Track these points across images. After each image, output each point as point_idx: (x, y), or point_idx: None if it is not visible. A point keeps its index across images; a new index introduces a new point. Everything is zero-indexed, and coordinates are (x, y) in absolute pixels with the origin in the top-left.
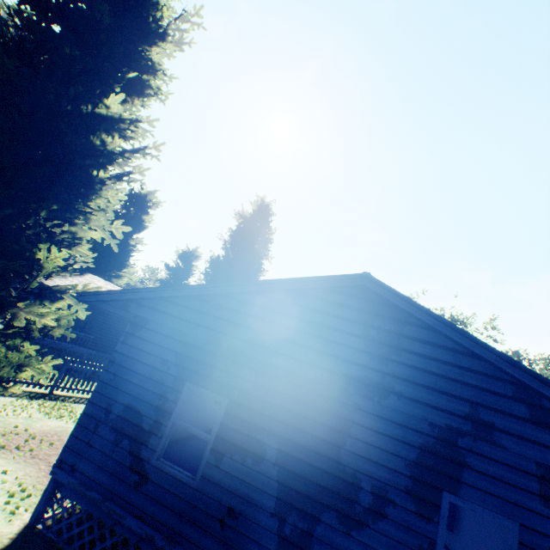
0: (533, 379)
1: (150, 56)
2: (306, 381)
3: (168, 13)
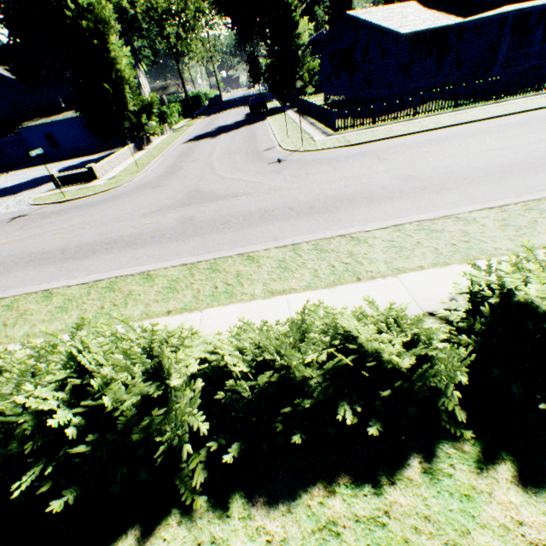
0: (369, 23)
1: None
2: (347, 49)
3: None
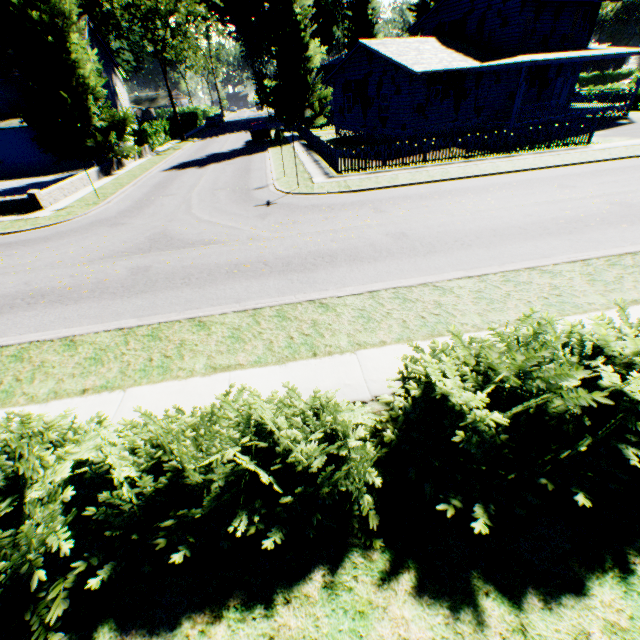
0: (383, 56)
1: None
2: (361, 80)
3: None
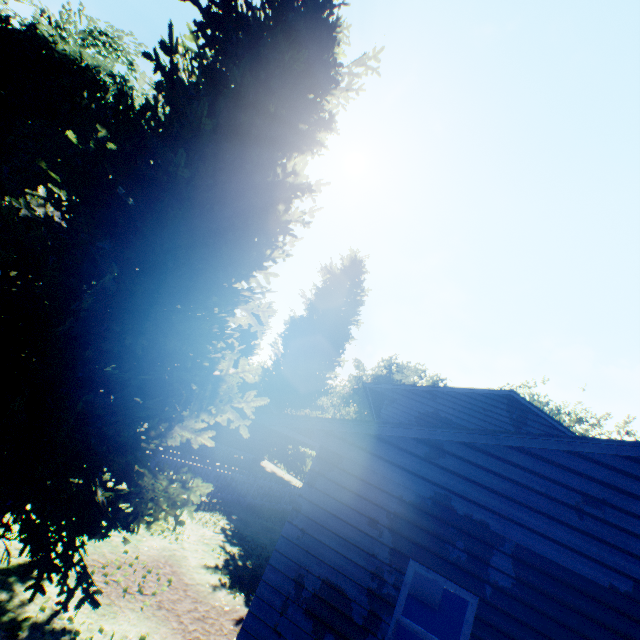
0: None
1: (324, 106)
2: (596, 588)
3: (343, 55)
